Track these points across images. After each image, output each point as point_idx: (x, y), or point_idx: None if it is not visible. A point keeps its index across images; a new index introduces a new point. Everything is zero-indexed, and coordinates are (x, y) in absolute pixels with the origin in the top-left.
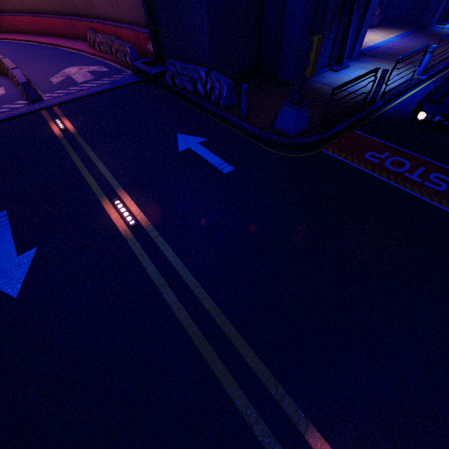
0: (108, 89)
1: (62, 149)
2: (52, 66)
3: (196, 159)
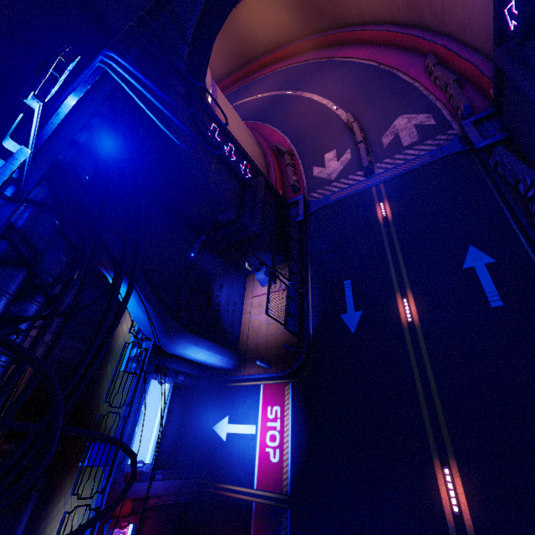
0: (426, 163)
1: (380, 238)
2: (385, 114)
3: (473, 282)
